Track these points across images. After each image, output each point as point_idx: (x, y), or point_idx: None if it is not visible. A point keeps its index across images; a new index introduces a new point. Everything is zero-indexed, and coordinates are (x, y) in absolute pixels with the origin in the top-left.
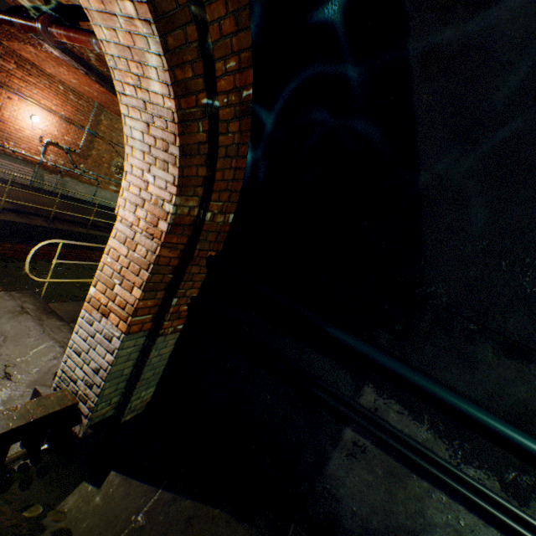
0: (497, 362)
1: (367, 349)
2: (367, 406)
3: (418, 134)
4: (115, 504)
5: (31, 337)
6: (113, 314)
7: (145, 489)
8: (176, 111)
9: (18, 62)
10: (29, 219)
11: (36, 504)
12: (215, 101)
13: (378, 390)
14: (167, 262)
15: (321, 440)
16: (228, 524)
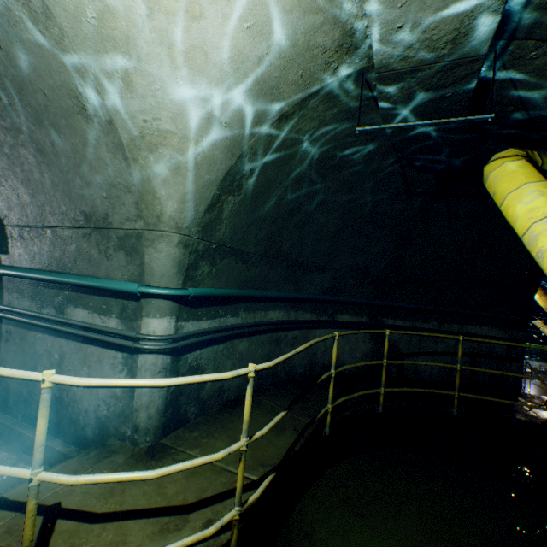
0: (36, 242)
1: None
2: (8, 305)
3: None
4: None
5: None
6: None
7: None
8: None
9: None
10: None
11: None
12: None
13: (9, 292)
14: None
15: None
16: None
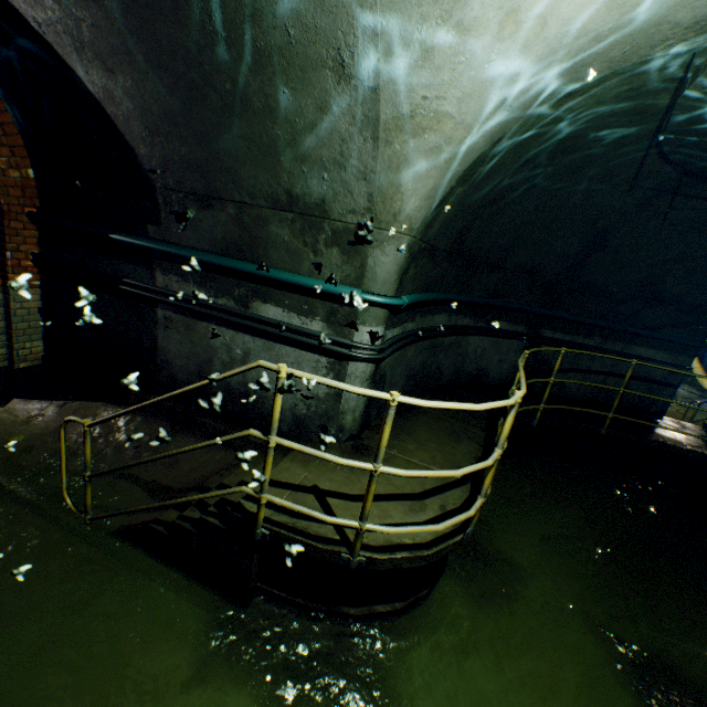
0: (204, 216)
1: (136, 240)
2: (162, 287)
3: (61, 54)
4: (17, 412)
5: None
6: None
7: (43, 403)
8: None
9: None
10: None
11: None
12: None
13: (163, 272)
14: None
15: (149, 327)
16: (108, 408)
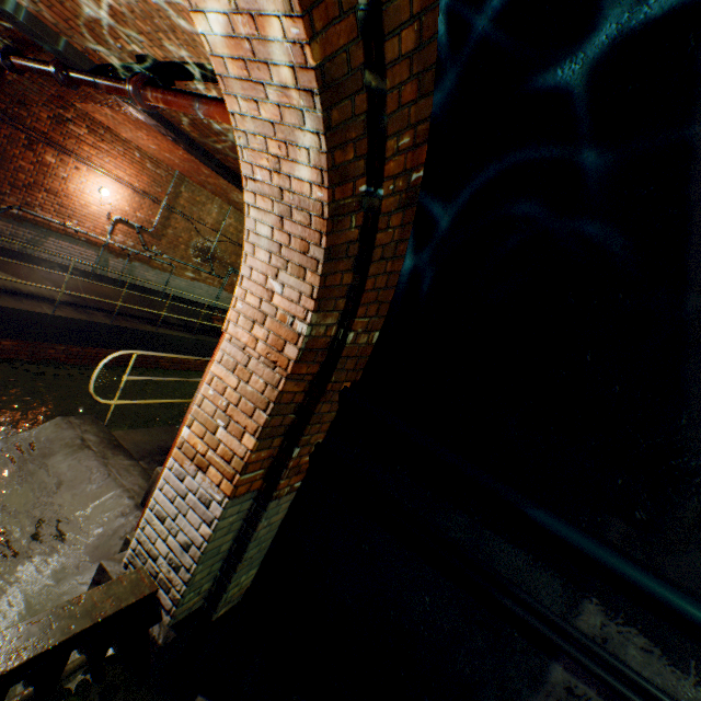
0: None
1: (592, 547)
2: (588, 633)
3: (692, 238)
4: None
5: (93, 482)
6: (213, 468)
7: None
8: (327, 204)
9: (90, 126)
10: (89, 314)
11: None
12: (378, 189)
13: (607, 610)
14: (291, 398)
15: (512, 677)
16: None
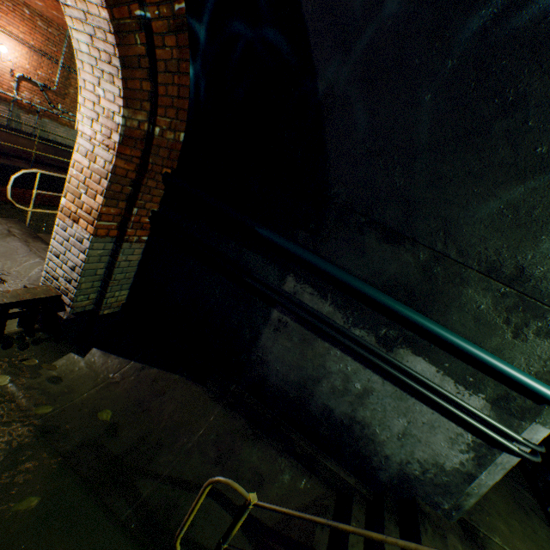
0: (379, 247)
1: (286, 243)
2: (289, 292)
3: (312, 44)
4: (96, 367)
5: (19, 254)
6: (82, 220)
7: (121, 361)
8: (110, 21)
9: None
10: (10, 160)
11: (33, 359)
12: (147, 13)
13: (297, 278)
14: (125, 174)
15: (256, 321)
16: (185, 384)
